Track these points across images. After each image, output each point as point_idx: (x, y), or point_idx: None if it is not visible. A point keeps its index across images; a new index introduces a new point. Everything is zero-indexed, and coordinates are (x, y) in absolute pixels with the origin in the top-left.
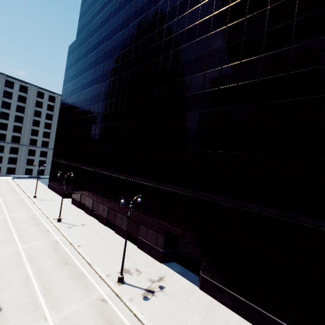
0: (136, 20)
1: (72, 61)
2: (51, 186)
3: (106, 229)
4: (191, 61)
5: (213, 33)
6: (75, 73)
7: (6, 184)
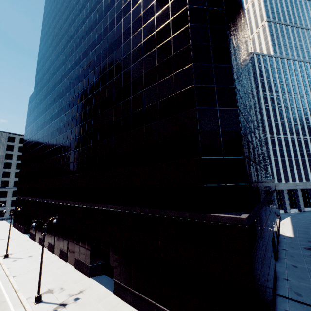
0: (68, 75)
1: (31, 109)
2: (14, 224)
3: (52, 256)
4: (98, 103)
5: (108, 83)
6: (33, 119)
7: None
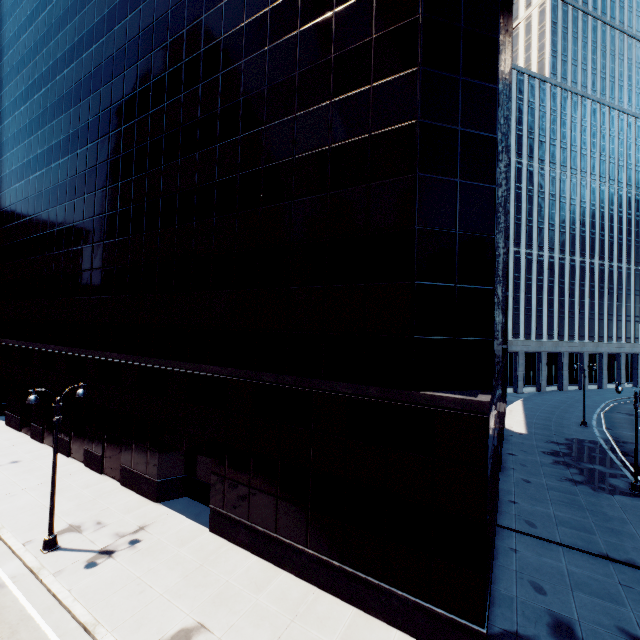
0: (93, 46)
1: None
2: None
3: (68, 462)
4: (178, 132)
5: (204, 85)
6: None
7: None
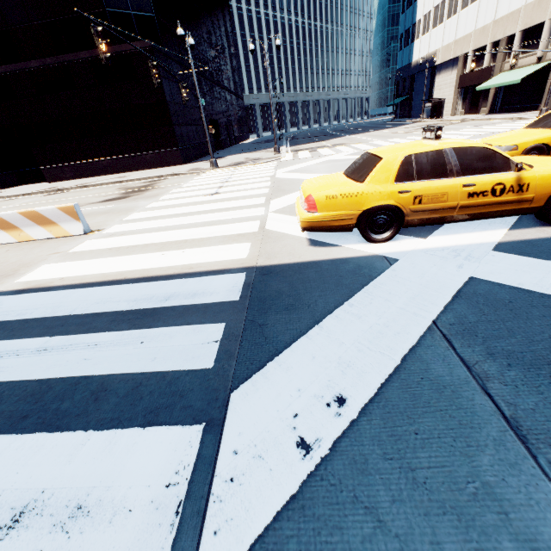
0: None
1: None
2: None
3: None
4: None
5: None
6: None
7: None
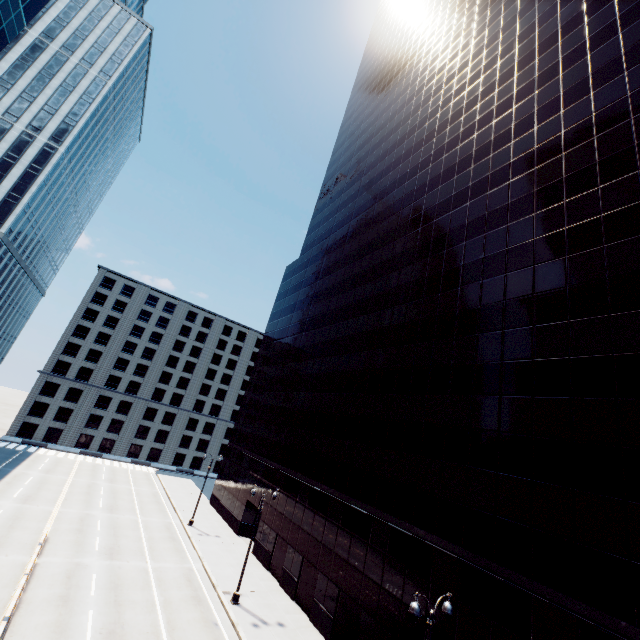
0: (407, 234)
1: (289, 287)
2: (215, 501)
3: None
4: (529, 299)
5: (573, 257)
6: (293, 305)
7: (147, 483)
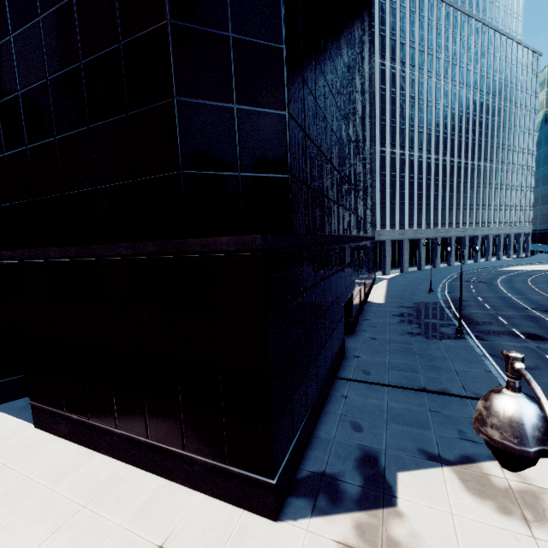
0: None
1: None
2: None
3: None
4: None
5: None
6: None
7: None
